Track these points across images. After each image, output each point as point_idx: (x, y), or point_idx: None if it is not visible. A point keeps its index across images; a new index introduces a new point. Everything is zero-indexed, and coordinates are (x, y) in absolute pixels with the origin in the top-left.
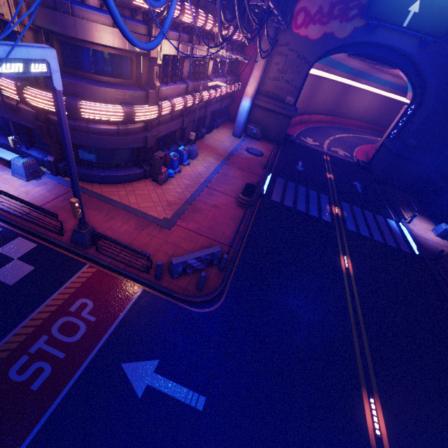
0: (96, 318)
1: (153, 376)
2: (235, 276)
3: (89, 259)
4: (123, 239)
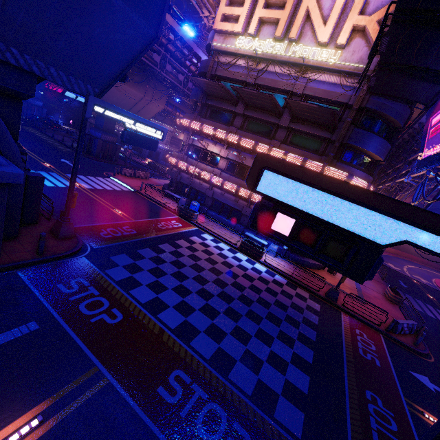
0: (374, 342)
1: (432, 384)
2: (427, 346)
3: (340, 309)
4: (347, 303)
